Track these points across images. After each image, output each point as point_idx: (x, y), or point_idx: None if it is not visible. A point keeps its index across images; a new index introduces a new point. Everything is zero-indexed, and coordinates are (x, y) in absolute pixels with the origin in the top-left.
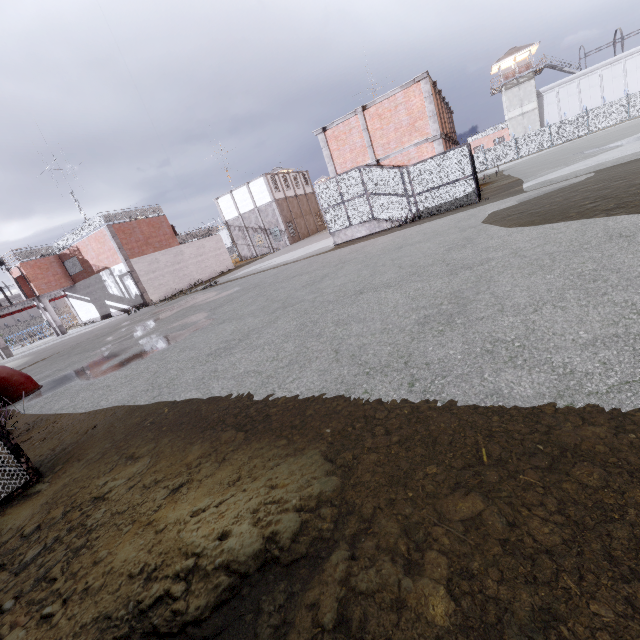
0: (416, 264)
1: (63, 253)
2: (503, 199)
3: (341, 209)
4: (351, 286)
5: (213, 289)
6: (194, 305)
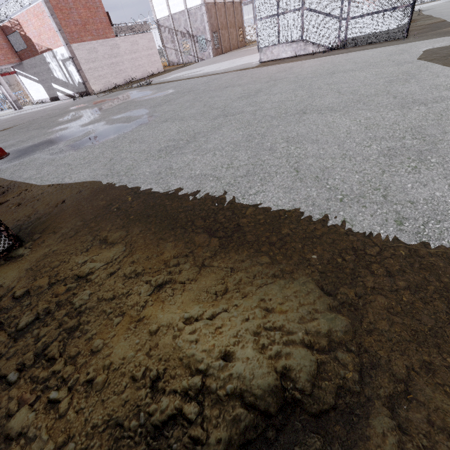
0: (357, 92)
1: (5, 25)
2: (433, 38)
3: (274, 22)
4: (291, 104)
5: (148, 88)
6: (133, 100)
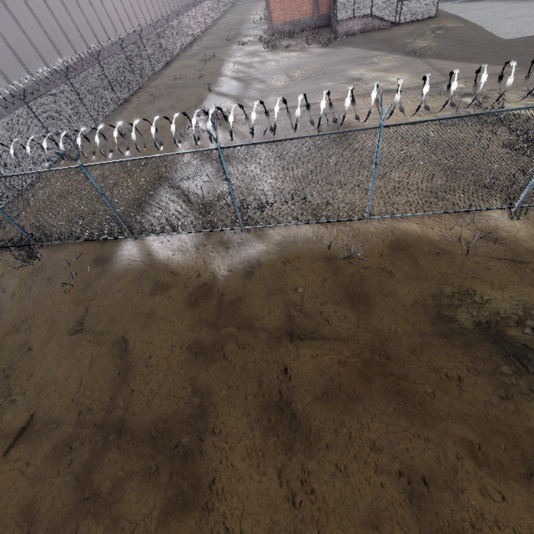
0: None
1: None
2: None
3: None
4: None
5: None
6: None
